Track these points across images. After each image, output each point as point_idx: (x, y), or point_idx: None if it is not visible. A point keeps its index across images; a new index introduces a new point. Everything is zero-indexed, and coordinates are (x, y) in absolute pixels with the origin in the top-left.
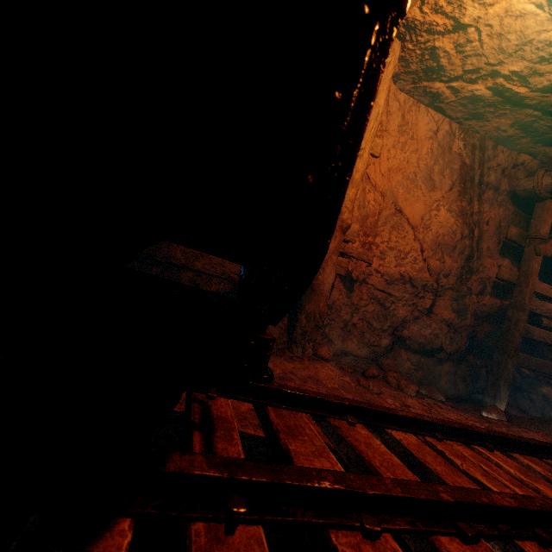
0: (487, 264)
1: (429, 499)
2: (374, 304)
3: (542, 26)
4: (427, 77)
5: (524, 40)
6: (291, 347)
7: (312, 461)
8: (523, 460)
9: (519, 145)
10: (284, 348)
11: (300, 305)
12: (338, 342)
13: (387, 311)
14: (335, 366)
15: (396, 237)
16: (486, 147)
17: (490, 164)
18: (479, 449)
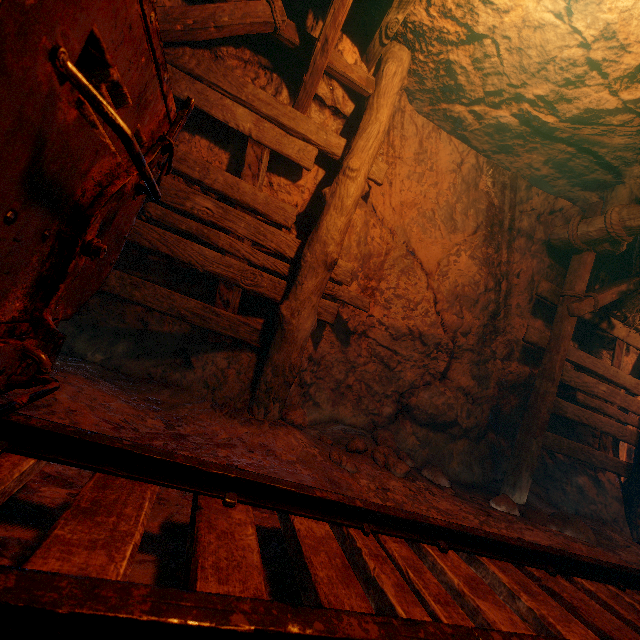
0: (516, 324)
1: (195, 625)
2: (376, 362)
3: (563, 40)
4: (445, 97)
5: (546, 58)
6: (251, 407)
7: (74, 553)
8: (489, 566)
9: (556, 187)
10: (243, 408)
11: (268, 355)
12: (327, 407)
13: (392, 373)
14: (309, 435)
15: (405, 284)
16: (519, 187)
17: (523, 207)
18: (427, 549)
